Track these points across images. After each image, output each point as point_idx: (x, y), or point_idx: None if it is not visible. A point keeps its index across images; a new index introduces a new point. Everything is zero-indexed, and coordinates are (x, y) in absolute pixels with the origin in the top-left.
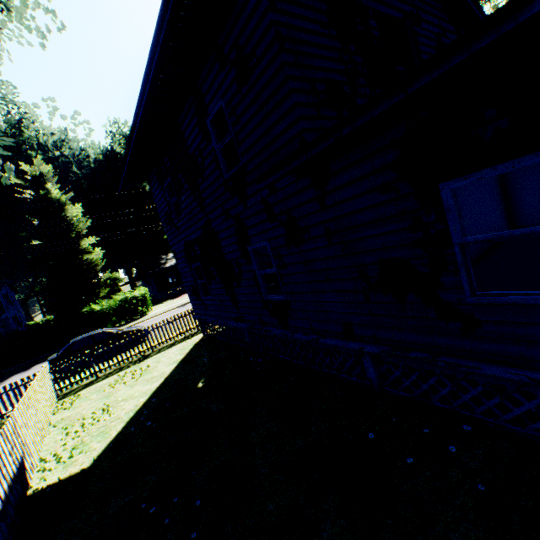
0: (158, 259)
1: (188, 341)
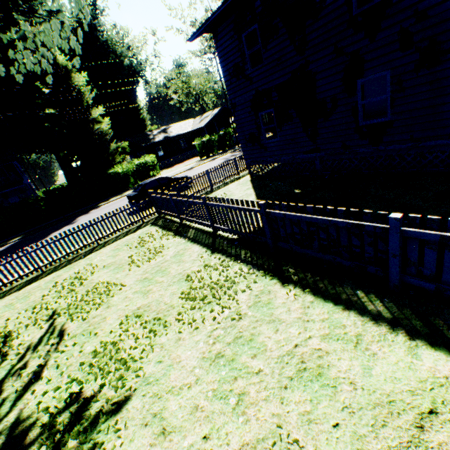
0: (145, 135)
1: (240, 181)
